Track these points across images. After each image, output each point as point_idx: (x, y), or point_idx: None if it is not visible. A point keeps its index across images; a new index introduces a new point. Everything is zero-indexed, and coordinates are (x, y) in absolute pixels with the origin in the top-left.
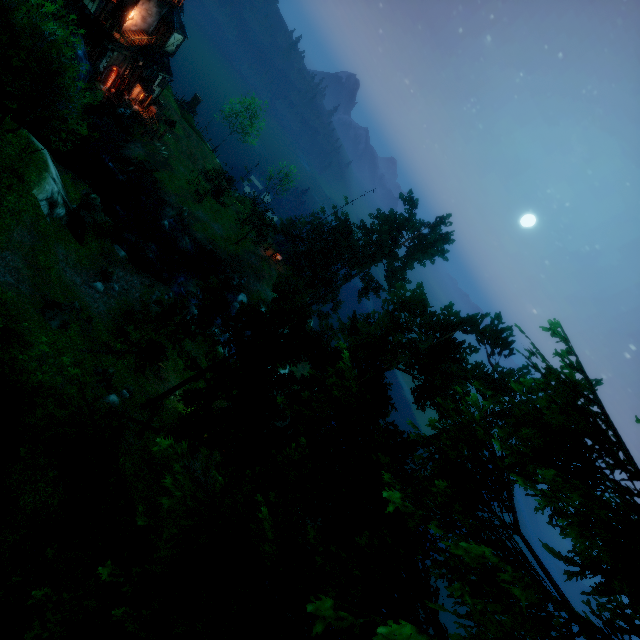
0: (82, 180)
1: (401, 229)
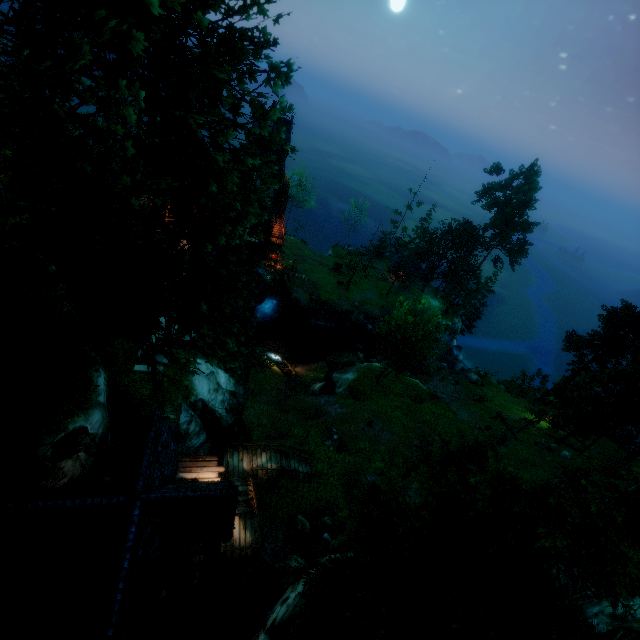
0: (341, 351)
1: (526, 205)
